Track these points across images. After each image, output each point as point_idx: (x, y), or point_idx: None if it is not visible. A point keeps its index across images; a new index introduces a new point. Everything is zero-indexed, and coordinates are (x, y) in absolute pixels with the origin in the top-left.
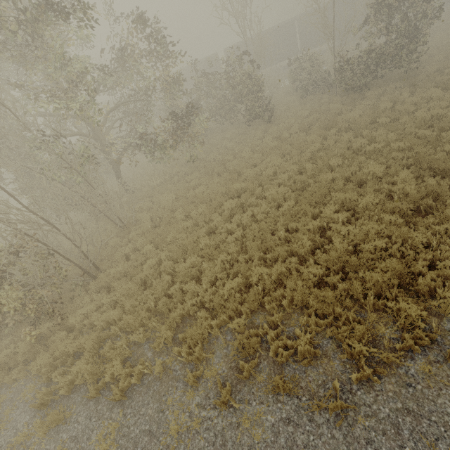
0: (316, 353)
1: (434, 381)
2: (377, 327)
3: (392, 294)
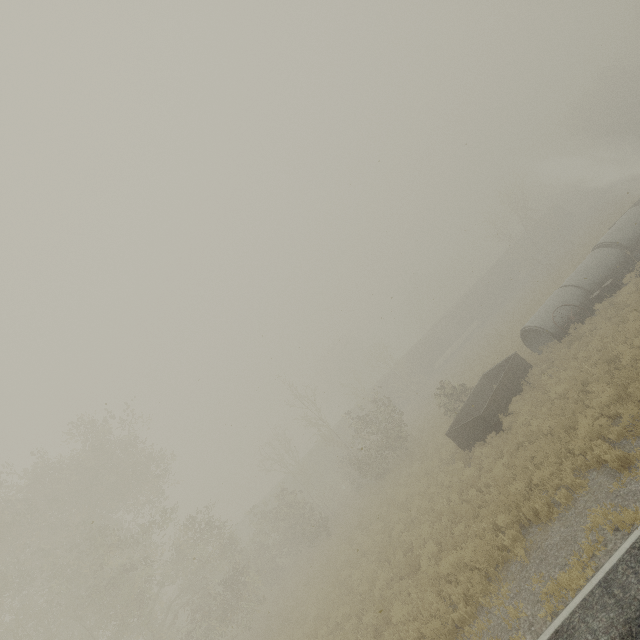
0: None
1: None
2: None
3: None
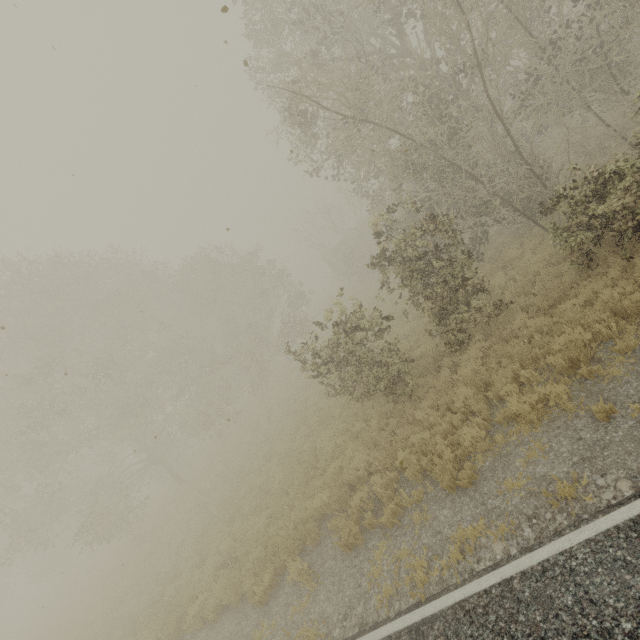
0: None
1: None
2: None
3: None
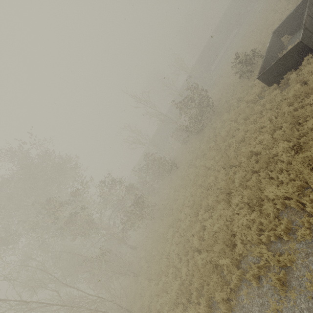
0: (210, 310)
1: (250, 298)
2: (227, 277)
3: (226, 253)
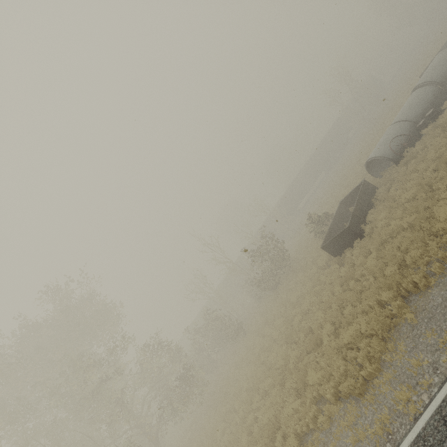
0: None
1: None
2: None
3: None
